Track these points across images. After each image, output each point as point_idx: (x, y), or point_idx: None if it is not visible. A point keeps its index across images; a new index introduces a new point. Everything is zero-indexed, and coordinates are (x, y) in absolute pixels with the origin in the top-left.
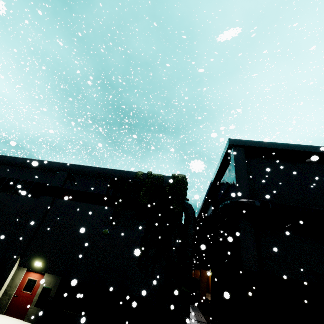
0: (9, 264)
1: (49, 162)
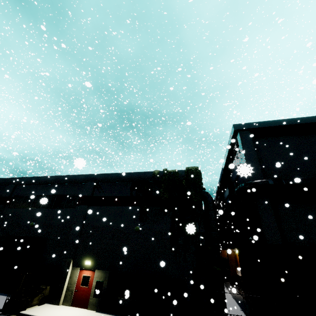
0: (65, 266)
1: (77, 176)
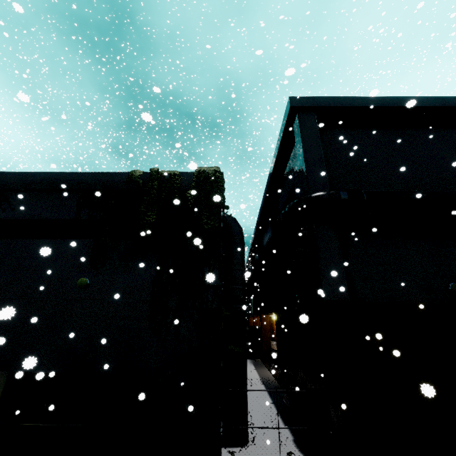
0: None
1: None
